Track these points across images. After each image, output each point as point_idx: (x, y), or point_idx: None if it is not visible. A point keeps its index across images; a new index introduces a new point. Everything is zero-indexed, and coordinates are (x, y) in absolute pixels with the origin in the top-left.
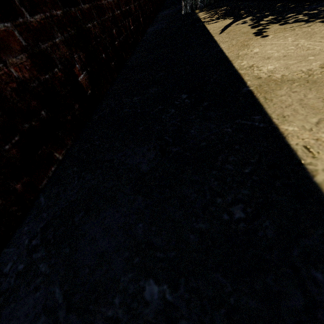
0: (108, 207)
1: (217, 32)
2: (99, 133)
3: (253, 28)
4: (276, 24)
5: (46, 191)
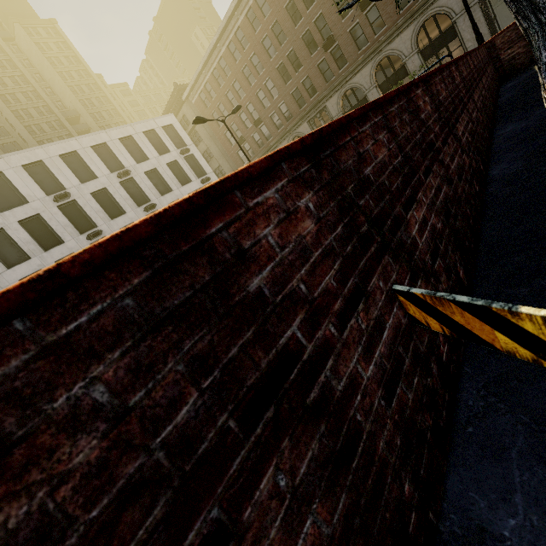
0: (540, 381)
1: None
2: None
3: None
4: None
5: (466, 364)
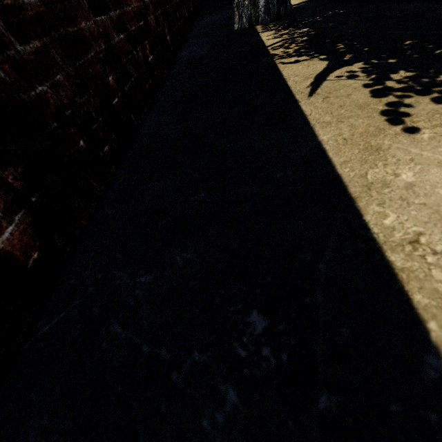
0: None
1: (304, 89)
2: (32, 436)
3: (376, 97)
4: (425, 97)
5: None
